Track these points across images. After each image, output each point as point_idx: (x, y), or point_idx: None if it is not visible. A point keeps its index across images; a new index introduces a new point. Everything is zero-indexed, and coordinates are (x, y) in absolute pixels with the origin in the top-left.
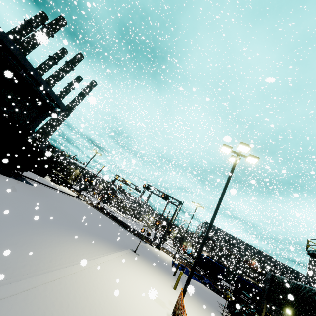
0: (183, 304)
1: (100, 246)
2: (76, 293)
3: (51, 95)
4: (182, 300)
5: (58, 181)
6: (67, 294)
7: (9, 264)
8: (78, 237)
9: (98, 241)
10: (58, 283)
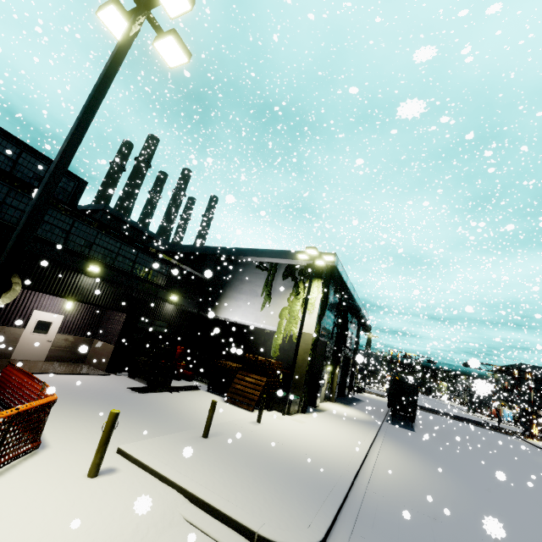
0: None
1: None
2: None
3: (366, 316)
4: None
5: (361, 390)
6: None
7: None
8: None
9: None
10: None
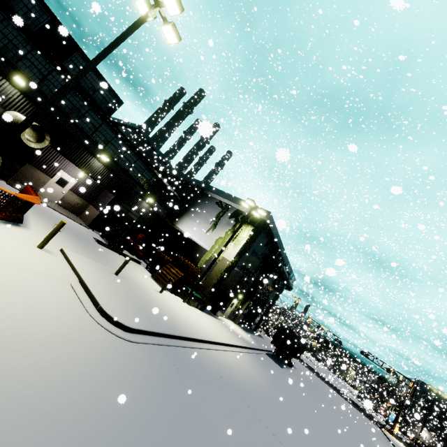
0: None
1: None
2: None
3: (292, 278)
4: None
5: (270, 334)
6: None
7: None
8: None
9: None
10: None
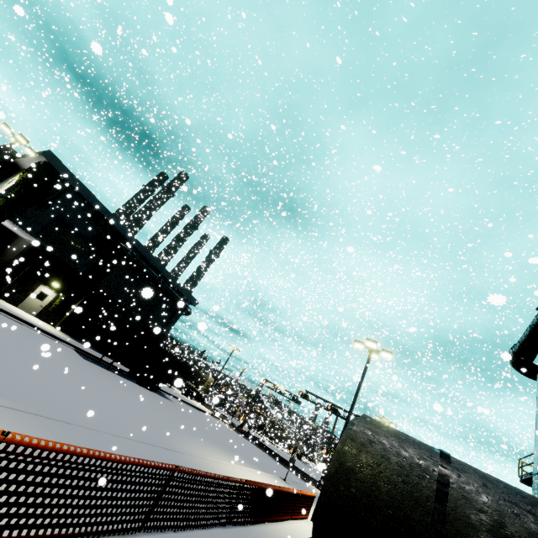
0: (307, 495)
1: (242, 464)
2: (225, 470)
3: (184, 294)
4: (309, 495)
5: (189, 394)
6: (219, 468)
7: (185, 448)
8: (220, 450)
9: (240, 460)
10: (213, 462)
